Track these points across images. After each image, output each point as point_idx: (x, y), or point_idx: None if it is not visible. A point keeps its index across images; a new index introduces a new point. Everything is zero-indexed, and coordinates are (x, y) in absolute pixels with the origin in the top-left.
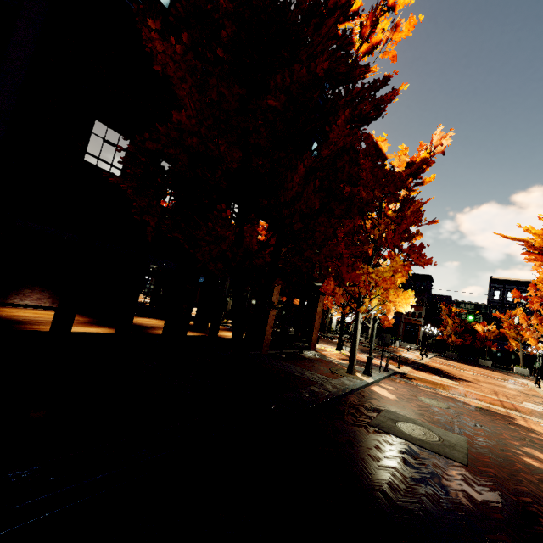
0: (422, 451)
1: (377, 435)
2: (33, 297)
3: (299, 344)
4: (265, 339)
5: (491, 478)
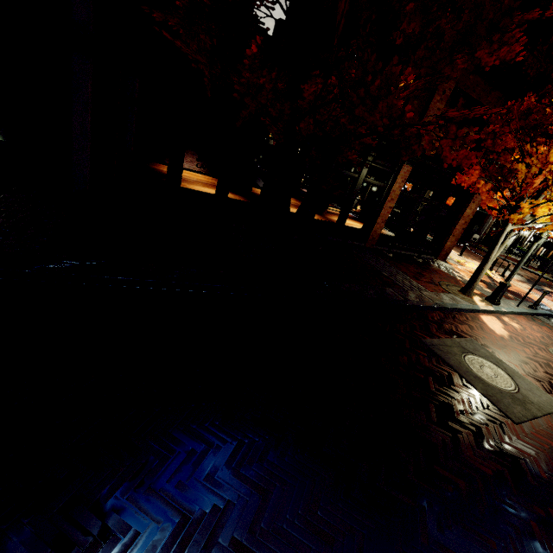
0: (462, 385)
1: (418, 351)
2: (187, 159)
3: (418, 247)
4: (373, 233)
5: (539, 448)
